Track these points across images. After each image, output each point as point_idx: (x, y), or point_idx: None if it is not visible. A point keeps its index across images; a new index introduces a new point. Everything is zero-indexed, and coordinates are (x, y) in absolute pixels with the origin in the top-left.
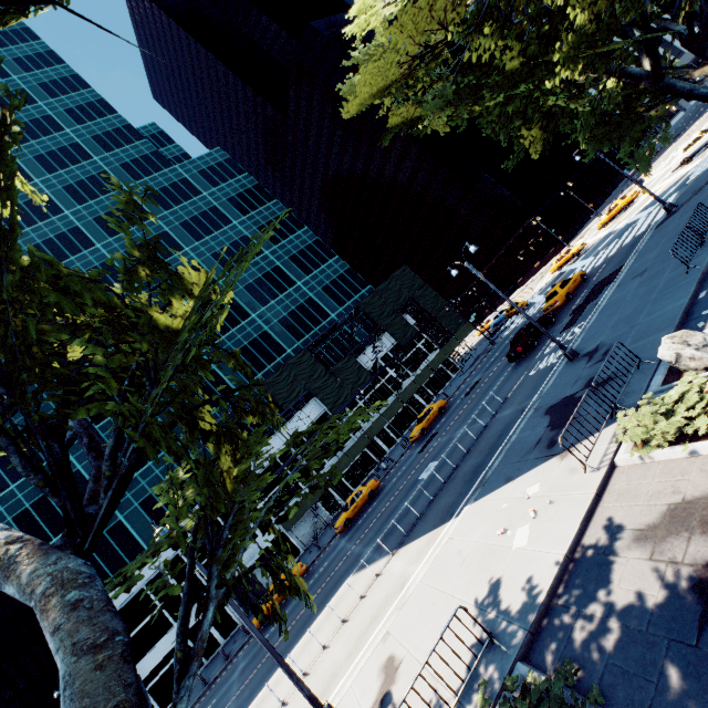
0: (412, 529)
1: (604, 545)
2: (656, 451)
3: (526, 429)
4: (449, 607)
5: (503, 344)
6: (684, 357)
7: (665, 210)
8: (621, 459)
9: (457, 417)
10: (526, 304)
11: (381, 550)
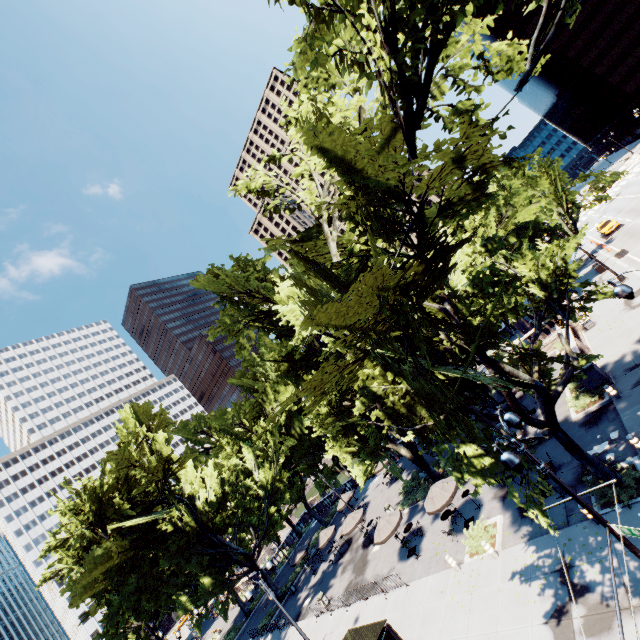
0: None
1: None
2: None
3: None
4: None
5: None
6: None
7: None
8: None
9: None
10: None
11: None
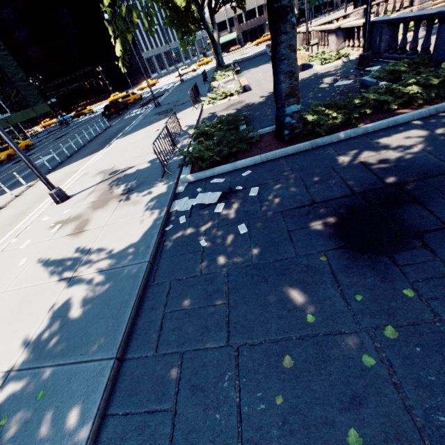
0: (56, 167)
1: (210, 116)
2: (218, 102)
3: (143, 120)
4: (139, 148)
5: (82, 122)
6: (220, 86)
7: (181, 81)
8: (205, 106)
9: (57, 143)
10: (93, 111)
11: (16, 186)
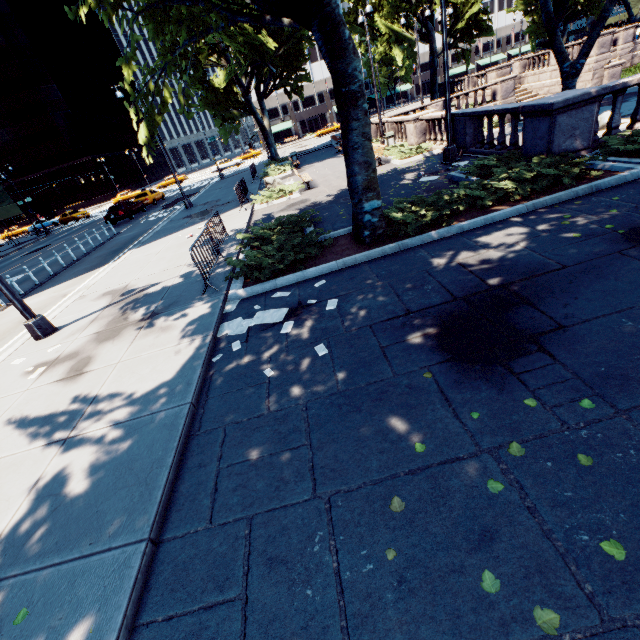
0: (32, 290)
1: (265, 217)
2: (274, 201)
3: (168, 225)
4: (165, 259)
5: (72, 230)
6: (276, 182)
7: (220, 177)
8: (257, 207)
9: (31, 259)
10: (89, 214)
11: None
